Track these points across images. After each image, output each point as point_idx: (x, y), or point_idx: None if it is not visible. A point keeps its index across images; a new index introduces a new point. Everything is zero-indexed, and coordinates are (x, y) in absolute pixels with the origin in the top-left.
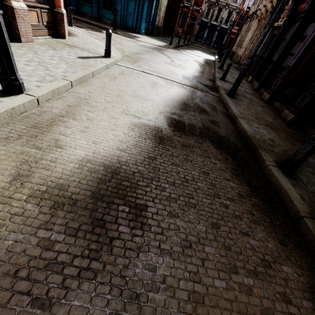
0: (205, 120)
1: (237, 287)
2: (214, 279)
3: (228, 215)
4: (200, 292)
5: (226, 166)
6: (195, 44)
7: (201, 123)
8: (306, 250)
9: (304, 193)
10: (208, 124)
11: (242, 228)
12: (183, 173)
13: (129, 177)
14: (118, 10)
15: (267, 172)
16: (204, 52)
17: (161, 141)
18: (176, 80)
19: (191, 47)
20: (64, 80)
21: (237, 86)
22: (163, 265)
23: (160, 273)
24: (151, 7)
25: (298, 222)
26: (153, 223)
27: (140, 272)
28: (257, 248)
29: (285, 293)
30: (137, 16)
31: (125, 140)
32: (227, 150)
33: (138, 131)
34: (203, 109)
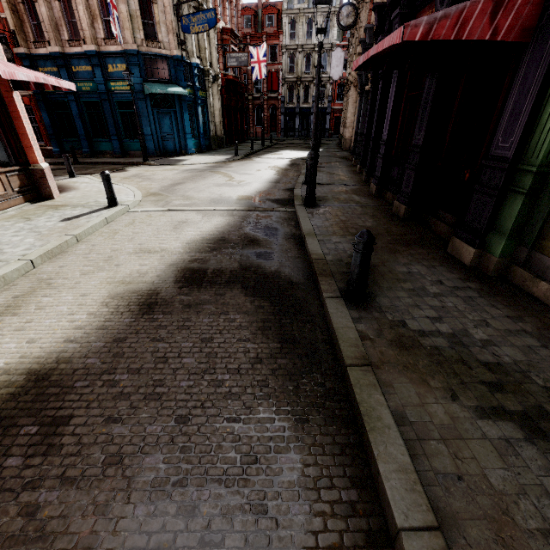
0: (248, 256)
1: (175, 508)
2: (137, 504)
3: (215, 398)
4: (100, 530)
5: (252, 319)
6: (284, 142)
7: (237, 262)
8: (344, 421)
9: (372, 327)
10: (251, 261)
11: (233, 411)
12: (165, 350)
13: (63, 380)
14: (148, 135)
15: (325, 309)
16: (296, 149)
17: (148, 310)
18: (222, 208)
19: (276, 147)
20: (18, 262)
21: (312, 190)
22: (54, 502)
23: (42, 516)
24: (196, 116)
25: (346, 378)
26: (70, 441)
27: (7, 522)
28: (246, 437)
29: (263, 499)
30: (178, 133)
31: (86, 324)
32: (267, 293)
33: (115, 304)
34: (253, 239)
